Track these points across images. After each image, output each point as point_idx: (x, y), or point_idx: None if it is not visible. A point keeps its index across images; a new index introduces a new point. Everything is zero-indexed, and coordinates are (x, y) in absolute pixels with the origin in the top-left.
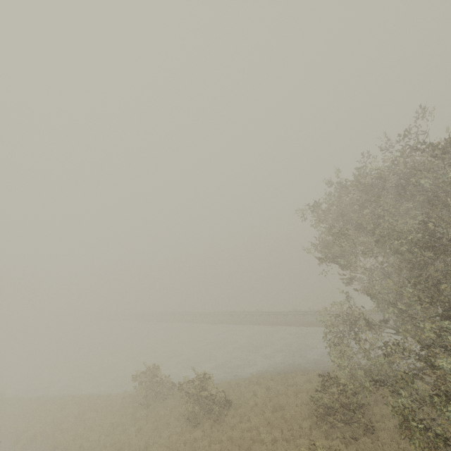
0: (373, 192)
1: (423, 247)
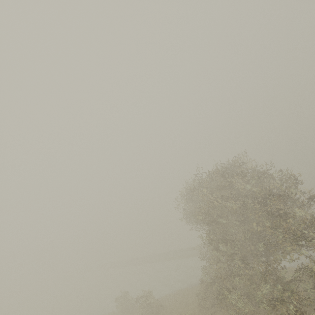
0: (189, 198)
1: (203, 222)
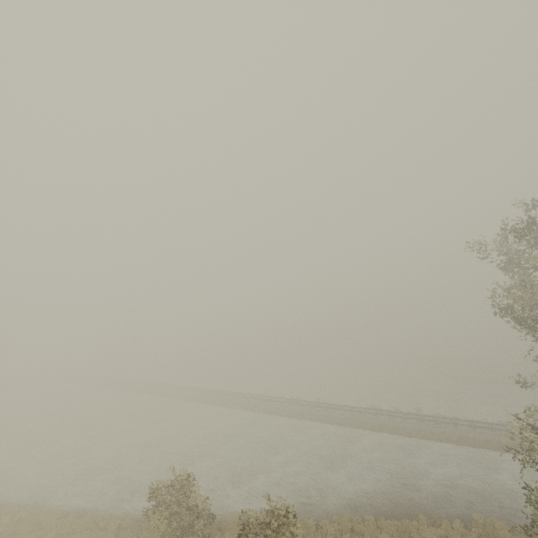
0: None
1: None
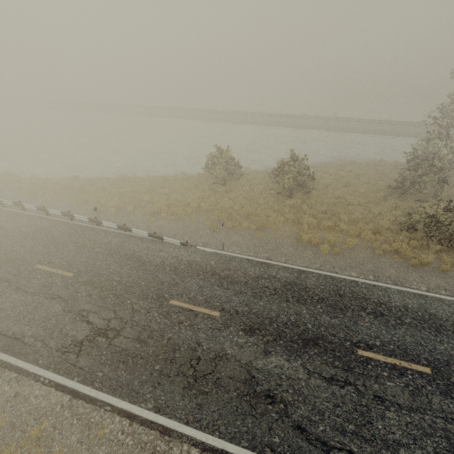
0: None
1: None
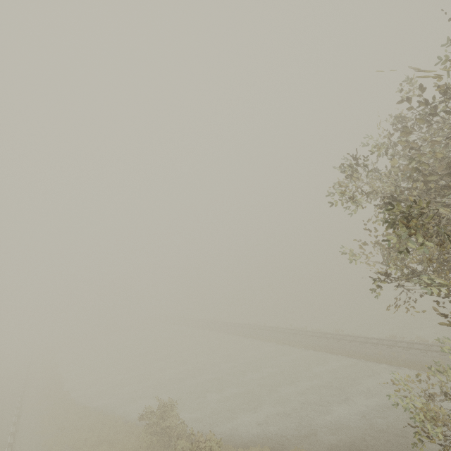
0: None
1: None
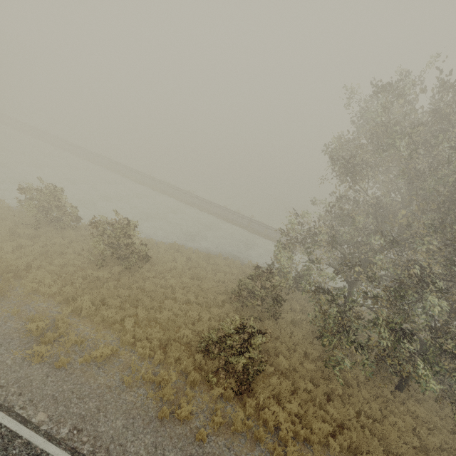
0: None
1: None
